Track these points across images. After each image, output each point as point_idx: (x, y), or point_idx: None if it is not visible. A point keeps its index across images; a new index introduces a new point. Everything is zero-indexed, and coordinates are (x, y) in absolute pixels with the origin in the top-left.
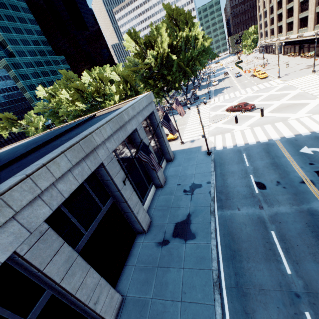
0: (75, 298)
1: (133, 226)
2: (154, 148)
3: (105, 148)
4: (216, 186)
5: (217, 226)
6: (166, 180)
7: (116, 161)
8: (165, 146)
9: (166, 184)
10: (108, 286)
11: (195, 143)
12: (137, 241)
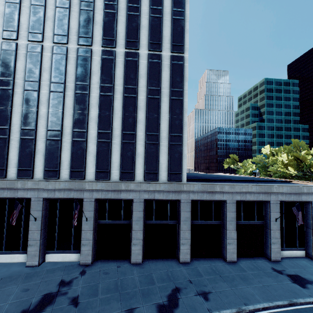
0: (225, 232)
1: (265, 249)
2: None
3: (276, 196)
4: None
5: None
6: None
7: (279, 206)
8: None
9: None
10: (235, 247)
11: None
12: (261, 258)
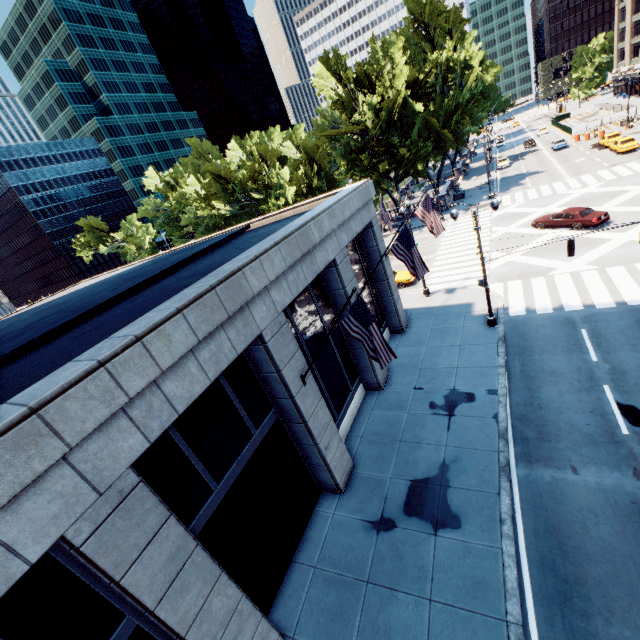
0: None
1: (314, 474)
2: (367, 302)
3: (269, 303)
4: (510, 403)
5: (516, 504)
6: (390, 375)
7: (290, 331)
8: (391, 299)
9: (388, 383)
10: (257, 615)
11: (457, 296)
12: (322, 510)
